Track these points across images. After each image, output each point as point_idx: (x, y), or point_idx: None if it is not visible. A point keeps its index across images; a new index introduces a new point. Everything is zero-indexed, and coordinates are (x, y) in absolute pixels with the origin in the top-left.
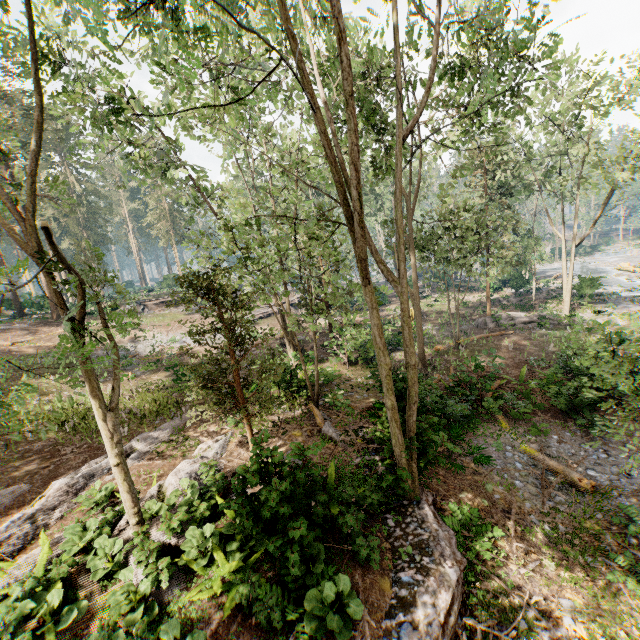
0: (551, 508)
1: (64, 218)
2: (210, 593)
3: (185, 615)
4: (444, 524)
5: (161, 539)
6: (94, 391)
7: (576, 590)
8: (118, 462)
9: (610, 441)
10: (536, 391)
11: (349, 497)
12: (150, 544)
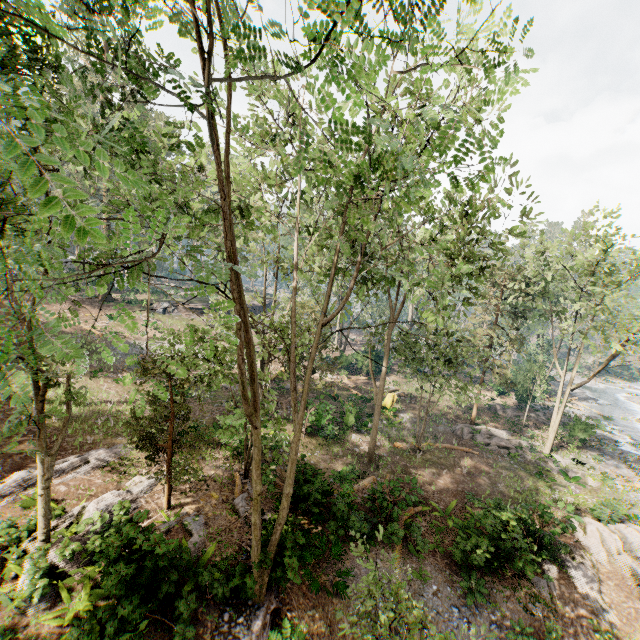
0: None
1: None
2: (60, 621)
3: (37, 630)
4: (266, 636)
5: (55, 559)
6: (43, 440)
7: None
8: (44, 493)
9: (482, 613)
10: (452, 530)
11: (204, 581)
12: (43, 562)
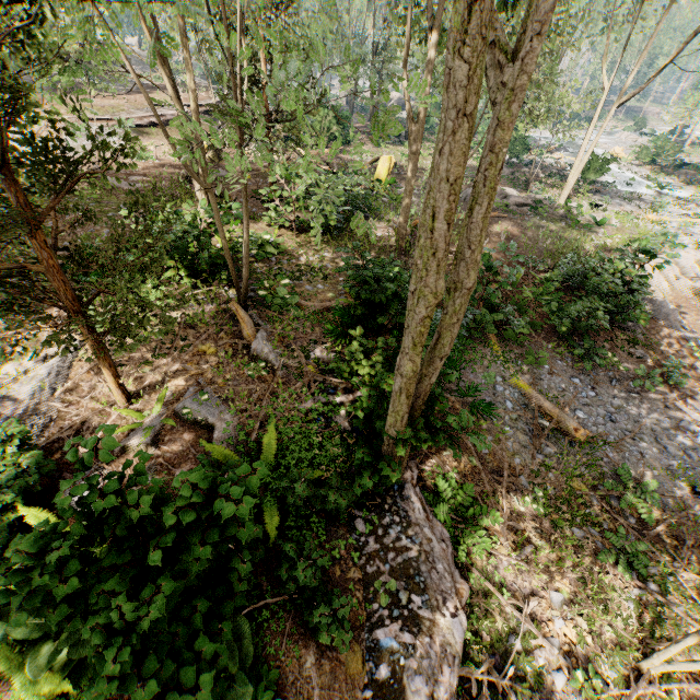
0: (541, 465)
1: None
2: None
3: None
4: (435, 519)
5: None
6: None
7: (566, 577)
8: None
9: (599, 374)
10: (530, 302)
11: (298, 498)
12: None
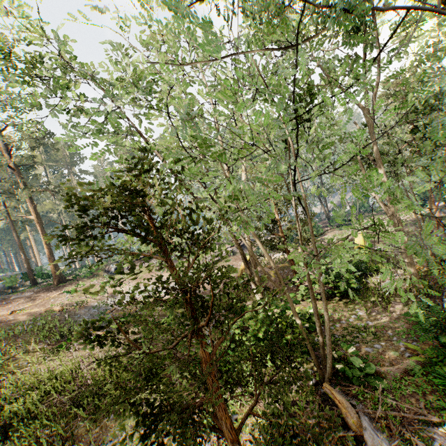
0: None
1: (70, 209)
2: None
3: None
4: None
5: None
6: None
7: None
8: None
9: None
10: None
11: None
12: None
